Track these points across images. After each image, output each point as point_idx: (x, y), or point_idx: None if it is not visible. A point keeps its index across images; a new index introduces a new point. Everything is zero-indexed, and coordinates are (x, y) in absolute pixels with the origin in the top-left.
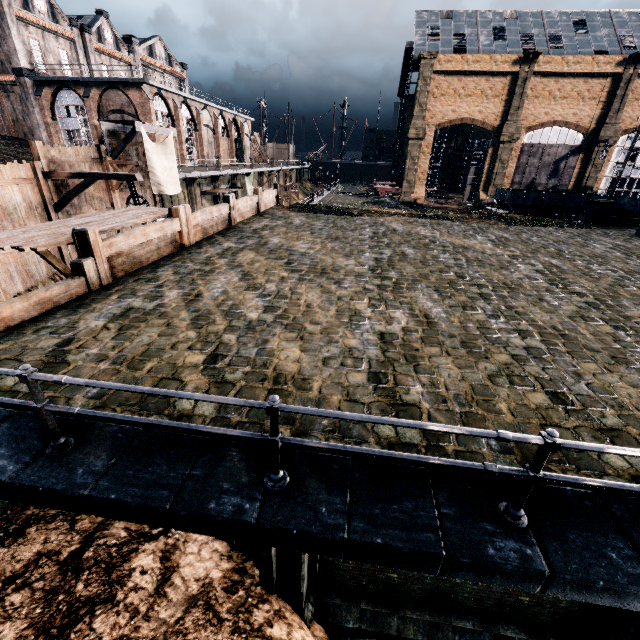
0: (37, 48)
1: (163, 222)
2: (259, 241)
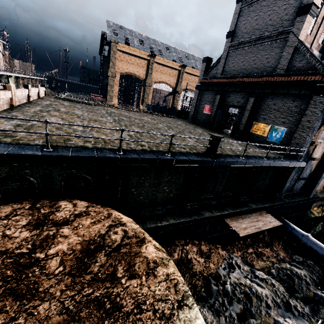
0: None
1: (5, 91)
2: (55, 109)
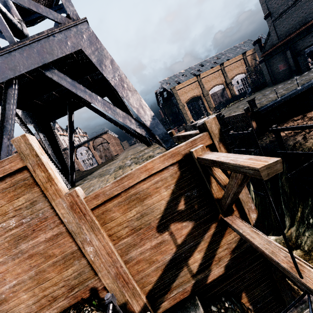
0: (63, 141)
1: None
2: None
